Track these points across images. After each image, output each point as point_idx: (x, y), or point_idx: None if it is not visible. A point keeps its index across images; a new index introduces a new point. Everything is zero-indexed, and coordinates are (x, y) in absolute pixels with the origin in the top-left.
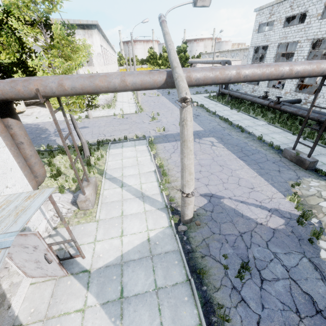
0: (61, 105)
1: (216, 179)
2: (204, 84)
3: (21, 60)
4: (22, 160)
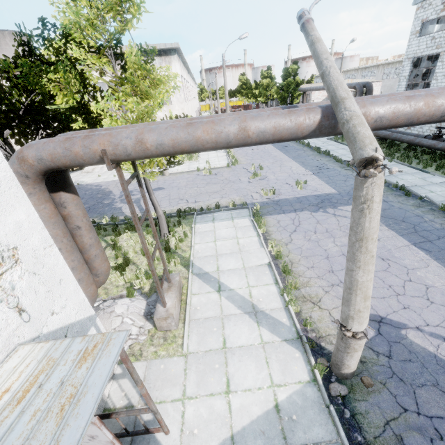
0: (136, 170)
1: (380, 286)
2: (389, 126)
3: (81, 103)
4: (78, 256)
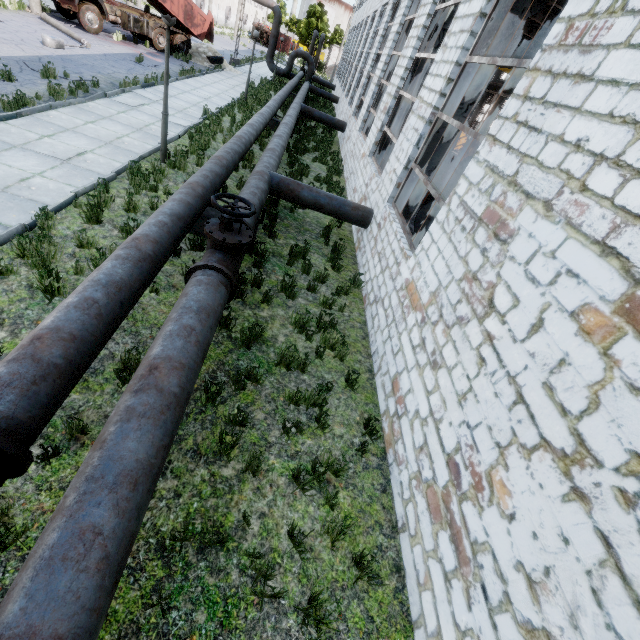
0: None
1: None
2: None
3: None
4: None
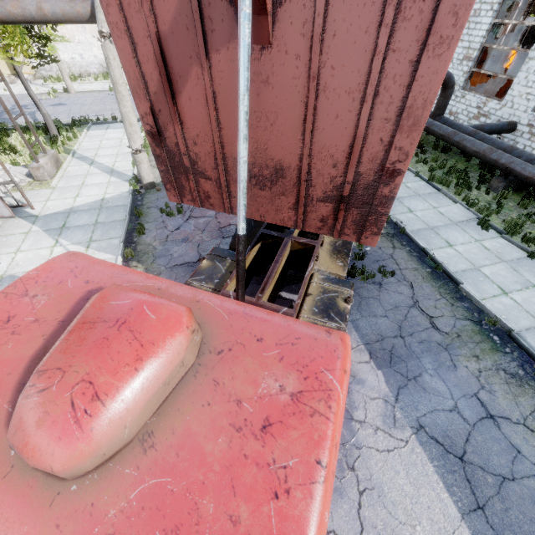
0: None
1: None
2: None
3: None
4: None
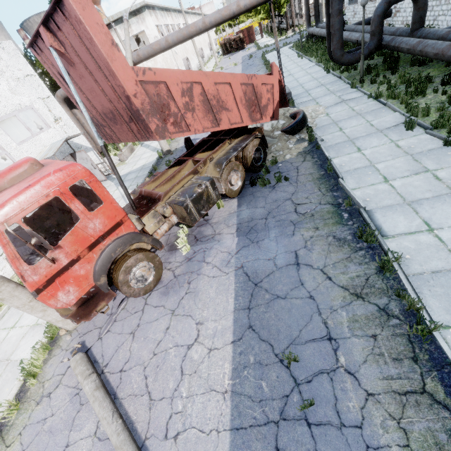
0: None
1: None
2: (151, 56)
3: None
4: (85, 132)
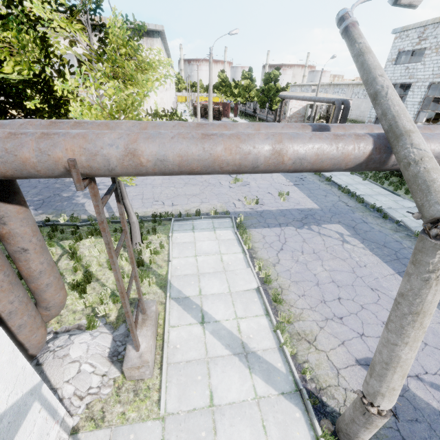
0: (115, 181)
1: (374, 322)
2: None
3: (41, 77)
4: (20, 294)
